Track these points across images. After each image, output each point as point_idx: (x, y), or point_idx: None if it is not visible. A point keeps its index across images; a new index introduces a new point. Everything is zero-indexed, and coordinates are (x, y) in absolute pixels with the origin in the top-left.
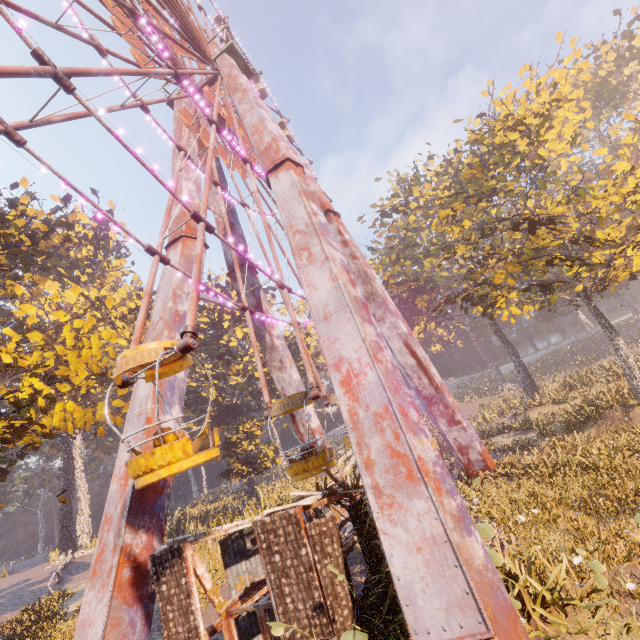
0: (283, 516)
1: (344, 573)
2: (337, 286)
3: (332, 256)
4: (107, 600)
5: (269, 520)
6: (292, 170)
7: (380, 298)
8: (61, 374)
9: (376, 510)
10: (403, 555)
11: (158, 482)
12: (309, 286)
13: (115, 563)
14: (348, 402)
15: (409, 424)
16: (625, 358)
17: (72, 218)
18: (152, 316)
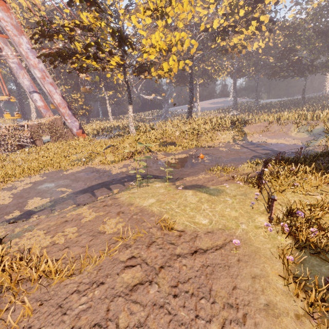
0: None
1: None
2: None
3: None
4: None
5: None
6: None
7: (24, 56)
8: None
9: None
10: None
11: None
12: None
13: None
14: None
15: None
16: (128, 116)
17: None
18: None
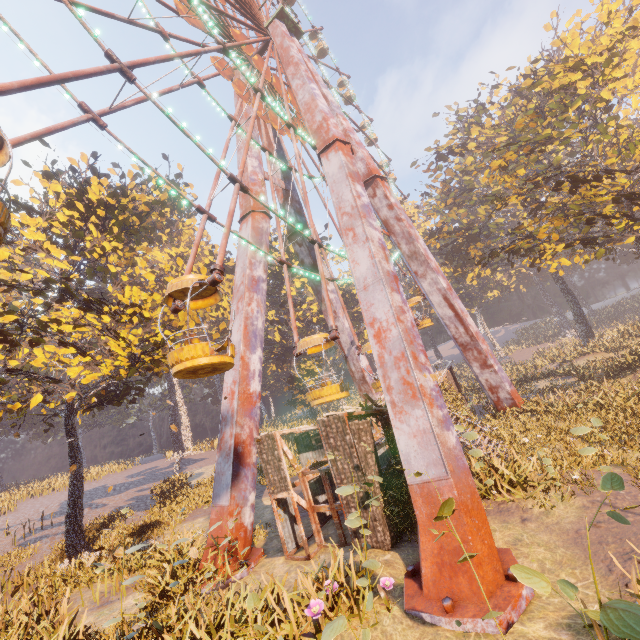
0: (335, 417)
1: (374, 453)
2: (374, 263)
3: (371, 236)
4: (231, 462)
5: (326, 419)
6: (340, 152)
7: (422, 257)
8: (174, 323)
9: (392, 415)
10: (405, 439)
11: (252, 398)
12: (353, 262)
13: (233, 443)
14: (378, 349)
15: (417, 364)
16: None
17: (163, 197)
18: (235, 280)
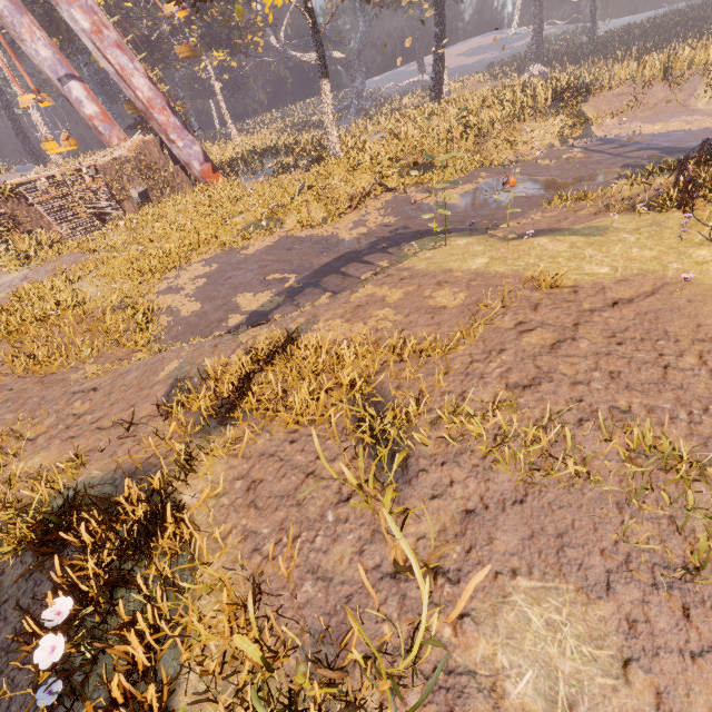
0: None
1: None
2: None
3: None
4: None
5: None
6: None
7: None
8: None
9: None
10: None
11: None
12: None
13: None
14: None
15: None
16: (323, 110)
17: None
18: None
